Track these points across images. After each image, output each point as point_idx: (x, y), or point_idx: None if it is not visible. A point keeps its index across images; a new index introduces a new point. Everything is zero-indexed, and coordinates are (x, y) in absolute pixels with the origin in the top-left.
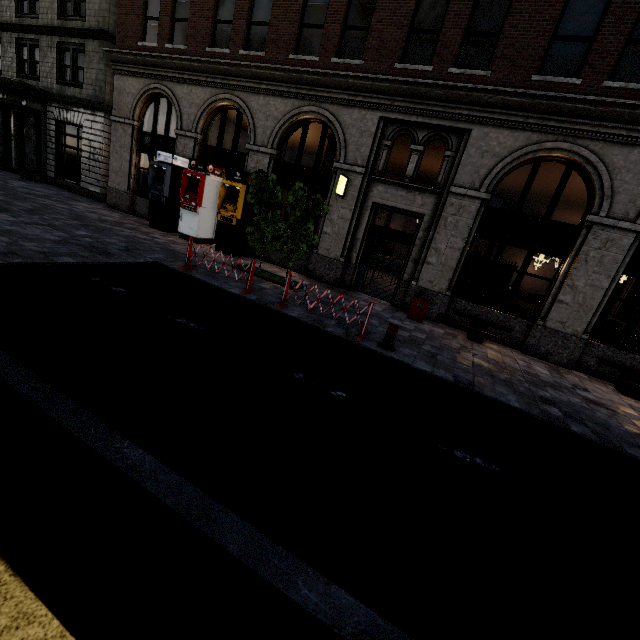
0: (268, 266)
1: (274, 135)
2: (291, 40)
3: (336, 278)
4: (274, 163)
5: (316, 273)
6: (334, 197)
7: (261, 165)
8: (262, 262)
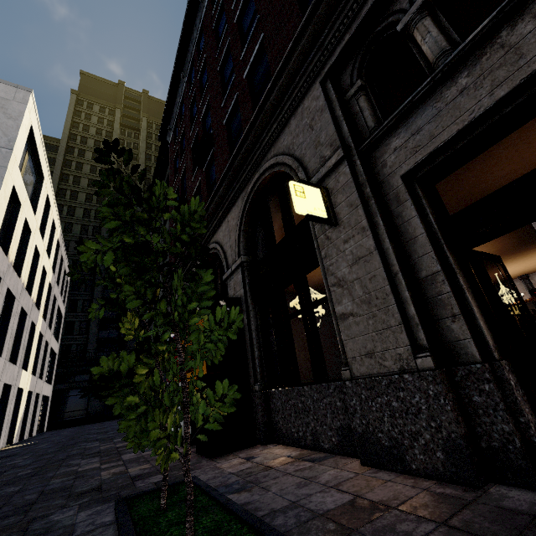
0: (270, 459)
1: (237, 242)
2: (227, 161)
3: (448, 441)
4: (250, 272)
5: (379, 441)
6: (322, 239)
7: (237, 285)
8: (272, 449)
